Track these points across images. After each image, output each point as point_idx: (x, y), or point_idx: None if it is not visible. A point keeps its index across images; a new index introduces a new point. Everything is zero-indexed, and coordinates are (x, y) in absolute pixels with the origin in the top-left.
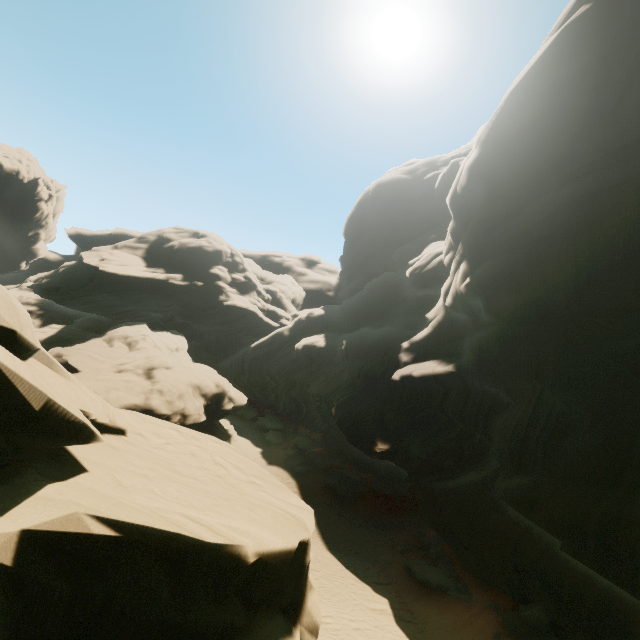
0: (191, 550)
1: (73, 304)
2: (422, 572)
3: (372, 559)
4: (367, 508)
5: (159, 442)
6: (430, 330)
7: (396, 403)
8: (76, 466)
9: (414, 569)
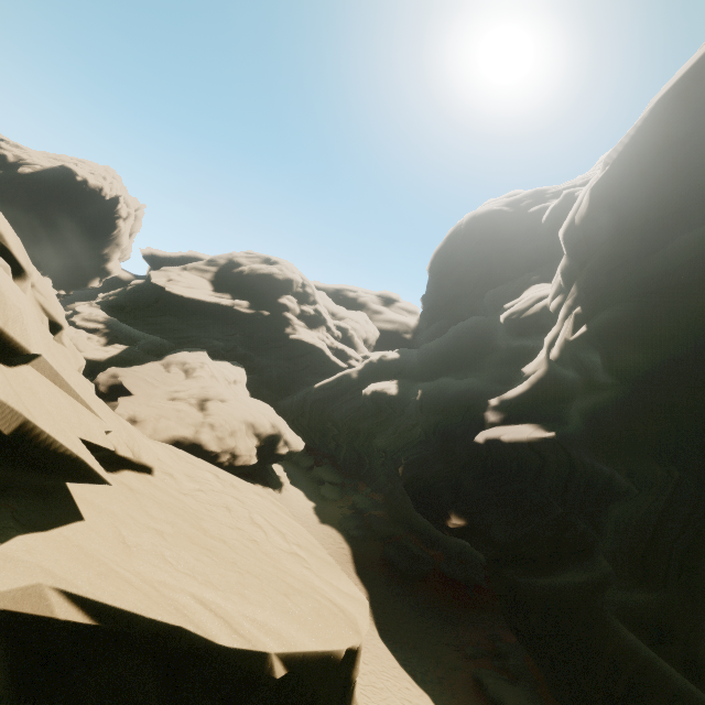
0: (196, 652)
1: (137, 324)
2: (497, 689)
3: (433, 659)
4: (431, 593)
5: (190, 487)
6: (527, 387)
7: (477, 471)
8: (70, 511)
9: (486, 683)
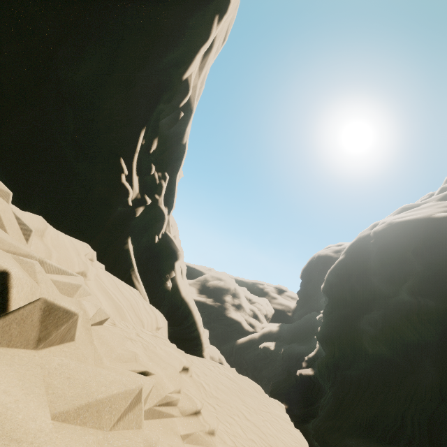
0: None
1: None
2: None
3: None
4: None
5: None
6: (314, 353)
7: (297, 388)
8: None
9: None
